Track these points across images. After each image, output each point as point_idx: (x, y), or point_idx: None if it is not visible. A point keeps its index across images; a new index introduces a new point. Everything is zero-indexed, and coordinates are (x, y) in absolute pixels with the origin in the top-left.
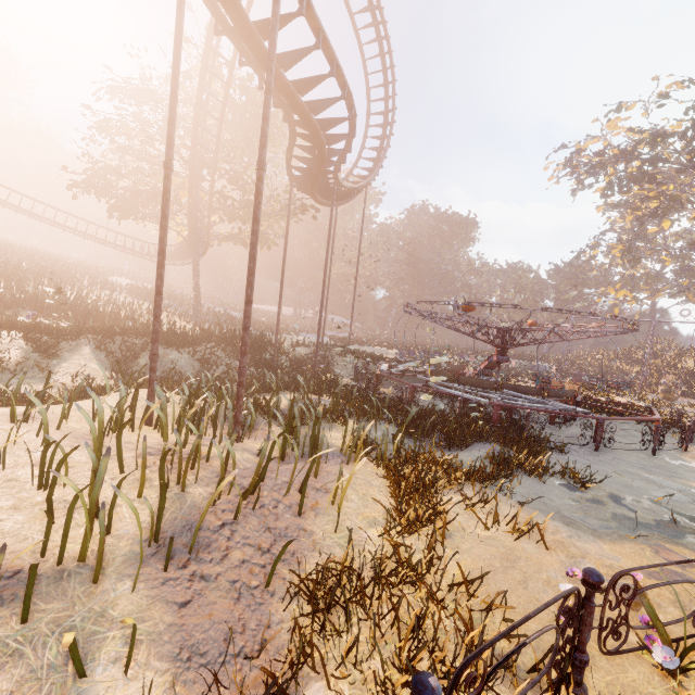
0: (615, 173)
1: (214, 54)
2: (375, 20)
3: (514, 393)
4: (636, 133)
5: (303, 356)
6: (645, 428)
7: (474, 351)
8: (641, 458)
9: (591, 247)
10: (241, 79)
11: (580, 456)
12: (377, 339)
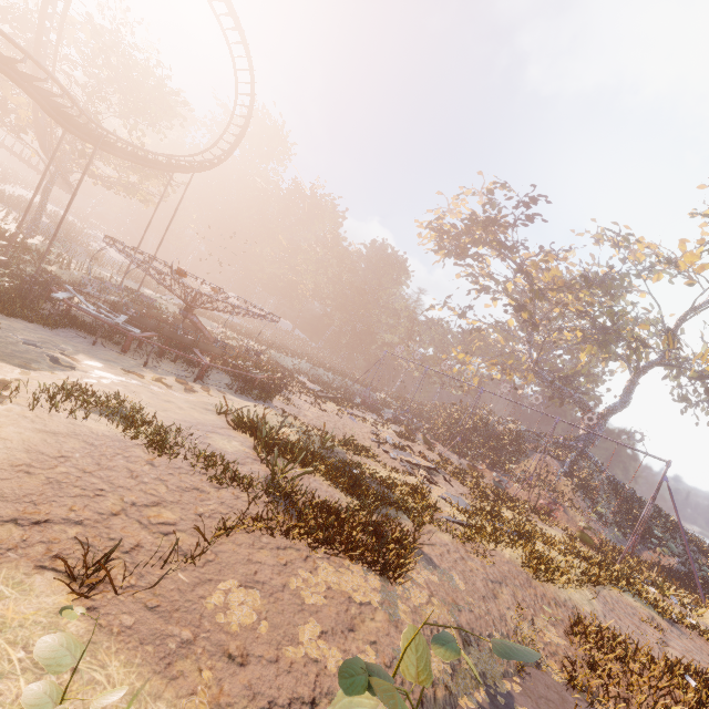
0: (456, 244)
1: (63, 8)
2: (244, 40)
3: (121, 316)
4: (458, 211)
5: (79, 281)
6: (228, 382)
7: (336, 369)
8: (118, 358)
9: (438, 304)
10: (126, 45)
11: (59, 335)
12: (255, 331)
